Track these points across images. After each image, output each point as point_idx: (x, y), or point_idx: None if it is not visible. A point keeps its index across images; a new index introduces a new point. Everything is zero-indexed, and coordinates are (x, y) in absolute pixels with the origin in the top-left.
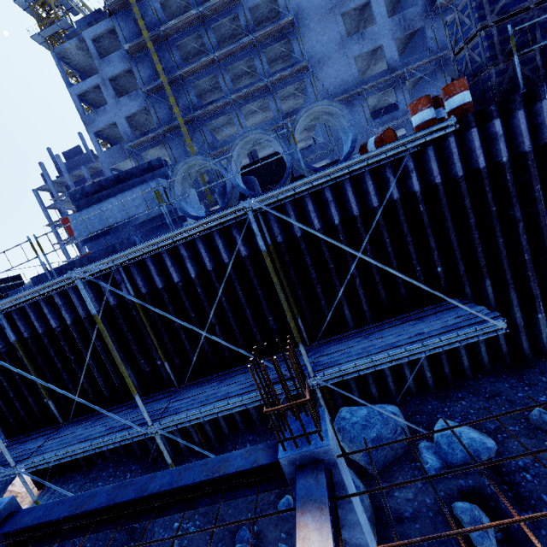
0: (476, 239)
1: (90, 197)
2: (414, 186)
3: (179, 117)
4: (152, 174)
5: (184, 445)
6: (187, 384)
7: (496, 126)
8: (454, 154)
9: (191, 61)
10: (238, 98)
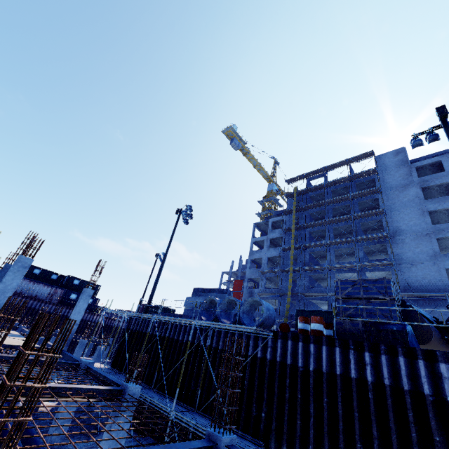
0: (286, 409)
1: (198, 292)
2: (267, 355)
3: (291, 267)
4: (220, 294)
5: (136, 424)
6: (155, 389)
7: (310, 347)
8: (288, 350)
9: (320, 239)
10: (334, 268)
